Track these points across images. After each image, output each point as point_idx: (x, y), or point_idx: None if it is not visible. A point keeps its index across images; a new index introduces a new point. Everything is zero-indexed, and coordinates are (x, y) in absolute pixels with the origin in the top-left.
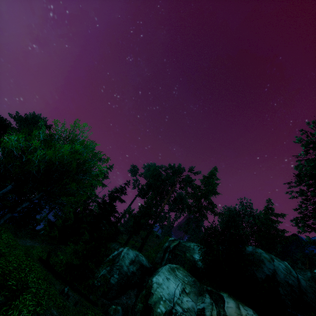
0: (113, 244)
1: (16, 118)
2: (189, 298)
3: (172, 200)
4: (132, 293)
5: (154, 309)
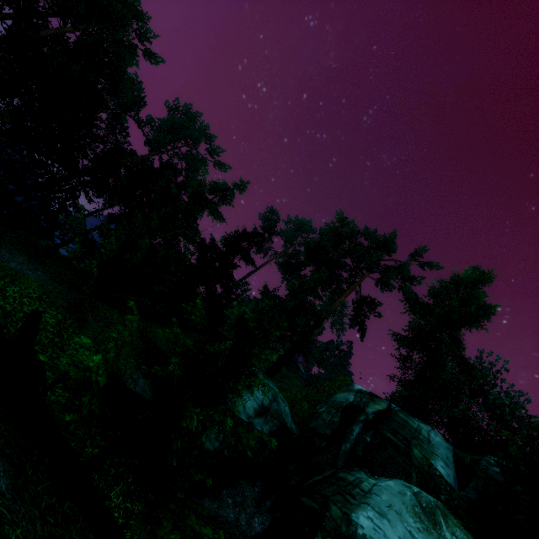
0: (217, 344)
1: None
2: None
3: (355, 301)
4: (248, 490)
5: None
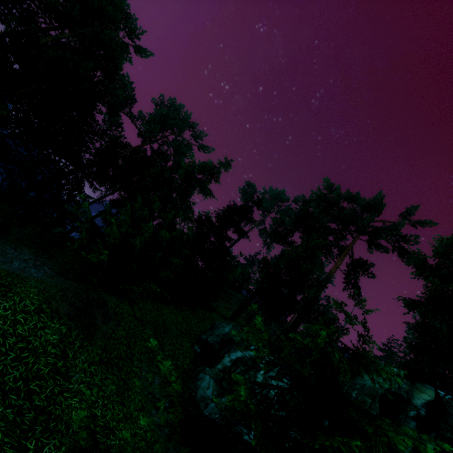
0: (225, 323)
1: None
2: None
3: (350, 265)
4: None
5: None
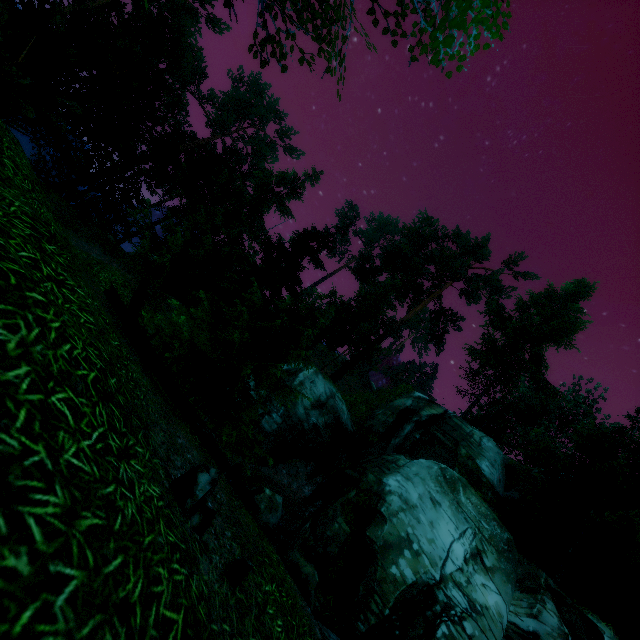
0: None
1: None
2: (491, 584)
3: (433, 312)
4: (301, 467)
5: (382, 559)
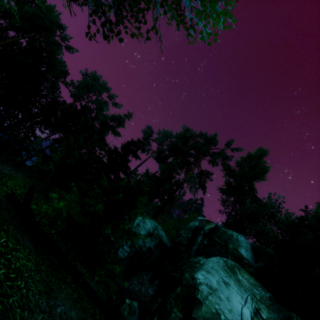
0: None
1: (17, 1)
2: None
3: (198, 173)
4: (145, 276)
5: None
